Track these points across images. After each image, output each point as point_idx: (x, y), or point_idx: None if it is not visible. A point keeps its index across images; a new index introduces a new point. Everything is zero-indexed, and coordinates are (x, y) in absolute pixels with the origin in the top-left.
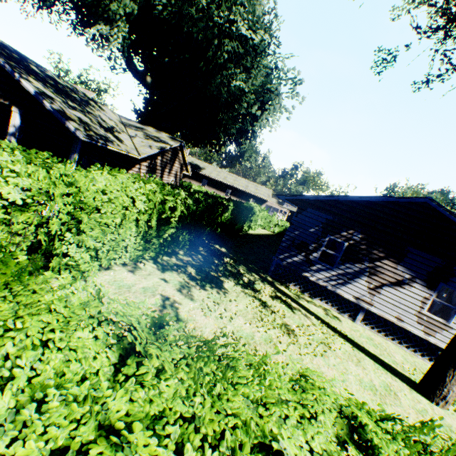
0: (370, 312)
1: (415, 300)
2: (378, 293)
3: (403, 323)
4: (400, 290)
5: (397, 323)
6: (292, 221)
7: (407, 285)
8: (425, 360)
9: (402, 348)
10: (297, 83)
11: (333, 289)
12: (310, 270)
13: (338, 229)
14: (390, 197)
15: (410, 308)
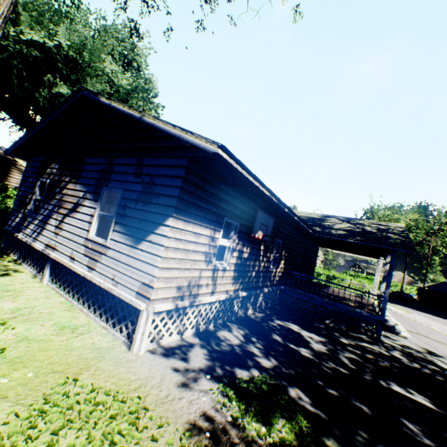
0: (57, 261)
1: (85, 223)
2: (61, 230)
3: (75, 262)
4: (76, 216)
5: (66, 264)
6: (23, 178)
7: (81, 206)
8: (89, 315)
9: (74, 303)
10: (154, 96)
11: (30, 242)
12: (24, 228)
13: (46, 167)
14: (59, 105)
15: (81, 237)
